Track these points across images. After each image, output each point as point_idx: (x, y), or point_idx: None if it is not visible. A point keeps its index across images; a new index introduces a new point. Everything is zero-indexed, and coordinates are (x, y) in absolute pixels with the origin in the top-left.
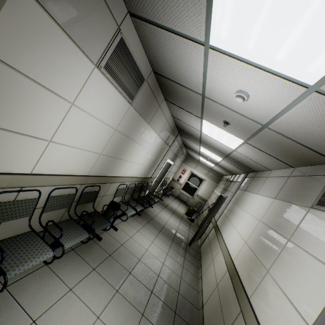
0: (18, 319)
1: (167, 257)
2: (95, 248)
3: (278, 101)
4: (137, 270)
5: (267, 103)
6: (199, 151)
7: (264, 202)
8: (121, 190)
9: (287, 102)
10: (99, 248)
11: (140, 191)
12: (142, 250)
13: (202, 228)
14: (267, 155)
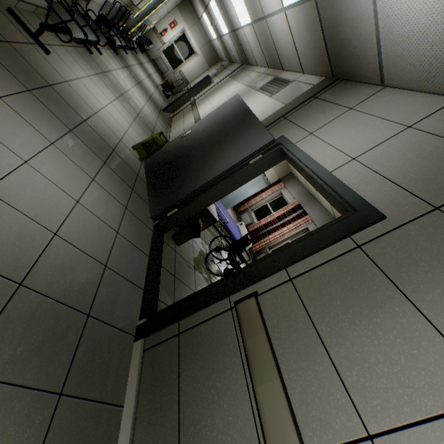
0: (70, 71)
1: (146, 106)
2: (90, 59)
3: (273, 4)
4: (126, 97)
5: (270, 0)
6: (209, 3)
7: (239, 88)
8: (108, 5)
9: (276, 9)
10: (93, 61)
11: (120, 20)
12: (126, 87)
13: (180, 101)
14: (260, 48)
